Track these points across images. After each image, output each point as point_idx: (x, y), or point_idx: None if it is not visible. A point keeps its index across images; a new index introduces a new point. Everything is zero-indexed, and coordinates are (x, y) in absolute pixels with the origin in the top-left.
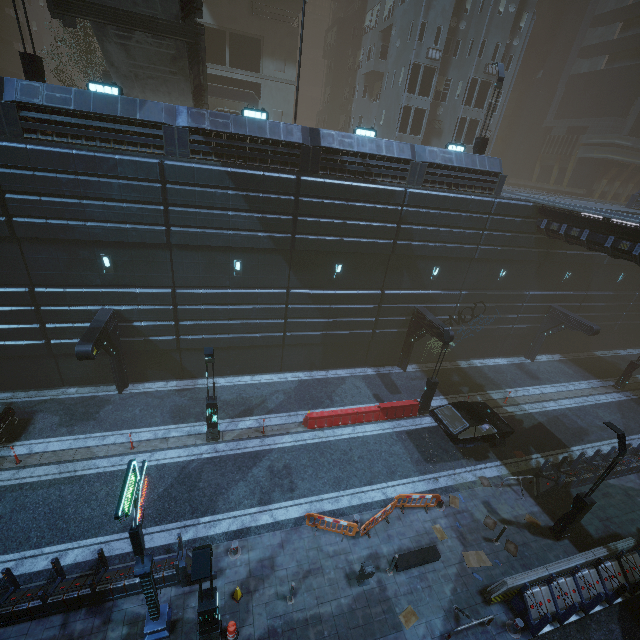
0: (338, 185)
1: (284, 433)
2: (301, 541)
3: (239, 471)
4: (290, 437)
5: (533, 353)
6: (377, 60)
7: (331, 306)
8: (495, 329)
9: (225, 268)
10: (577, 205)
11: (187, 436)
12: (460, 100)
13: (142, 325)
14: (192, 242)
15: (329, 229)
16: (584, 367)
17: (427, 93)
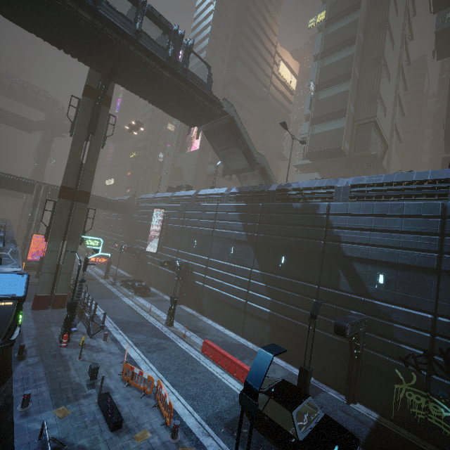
0: (281, 205)
1: (190, 344)
2: (115, 359)
3: (152, 335)
4: (189, 346)
5: None
6: None
7: (275, 288)
8: None
9: (228, 250)
10: None
11: (165, 320)
12: None
13: (195, 273)
14: (218, 235)
15: (275, 231)
16: None
17: None
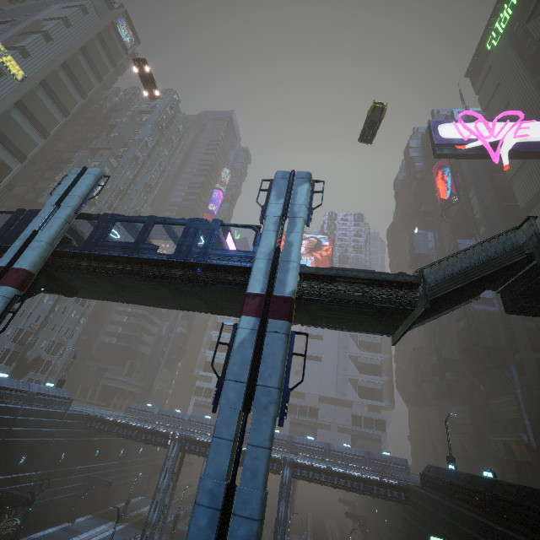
0: None
1: None
2: None
3: None
4: None
5: (75, 516)
6: None
7: None
8: (53, 500)
9: None
10: (104, 413)
11: None
12: (44, 350)
13: None
14: None
15: None
16: (104, 517)
17: (24, 343)
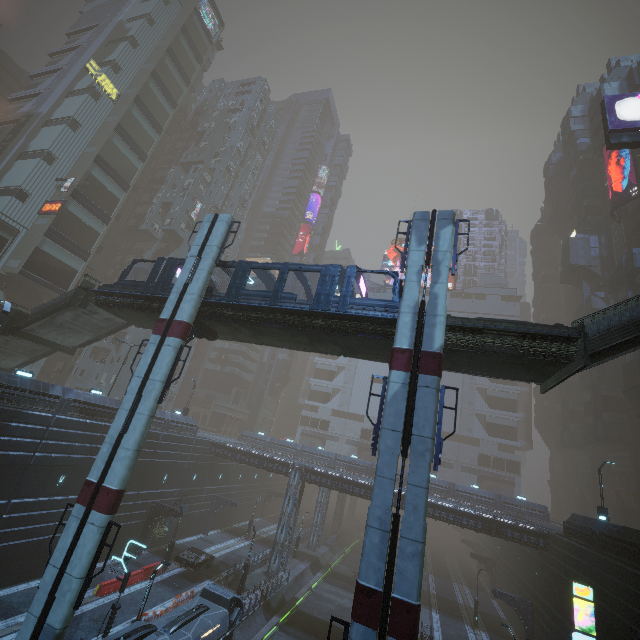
0: None
1: (85, 603)
2: None
3: (72, 627)
4: (92, 603)
5: (208, 529)
6: (109, 343)
7: None
8: (190, 514)
9: (54, 481)
10: (223, 440)
11: (10, 626)
12: None
13: None
14: (45, 463)
15: None
16: (231, 533)
17: None
